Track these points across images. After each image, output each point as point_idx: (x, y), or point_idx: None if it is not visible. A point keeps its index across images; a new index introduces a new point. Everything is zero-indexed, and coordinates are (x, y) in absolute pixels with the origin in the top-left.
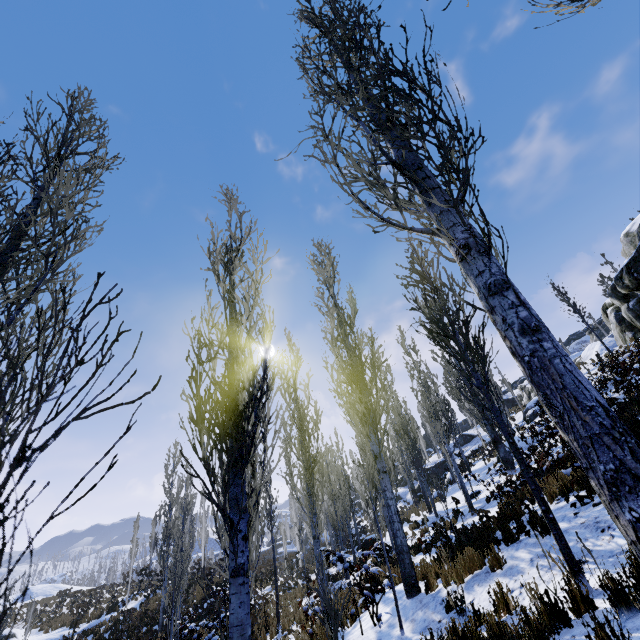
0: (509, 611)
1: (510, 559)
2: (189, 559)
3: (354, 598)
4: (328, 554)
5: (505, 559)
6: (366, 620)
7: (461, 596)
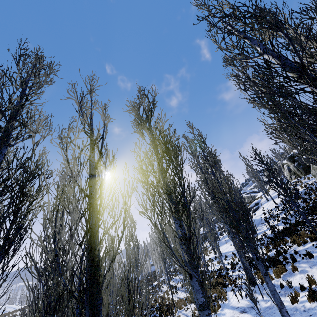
0: (314, 284)
1: (299, 267)
2: (115, 282)
3: (233, 288)
4: (220, 272)
5: (297, 268)
6: (234, 297)
7: (290, 281)
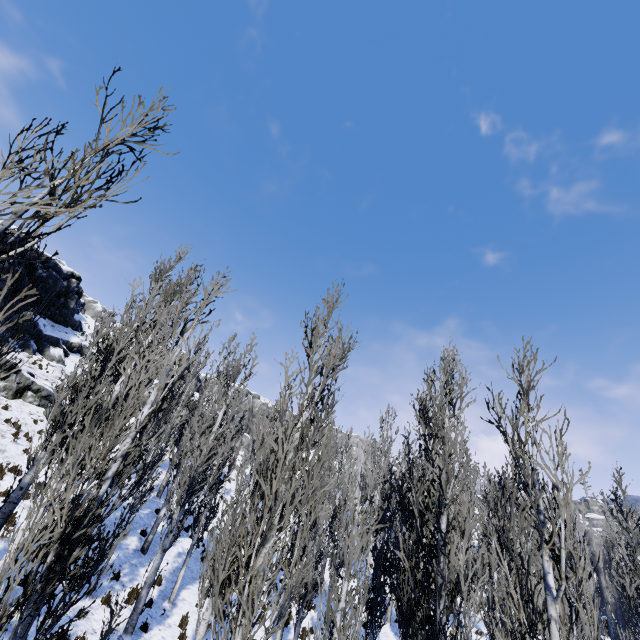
0: None
1: None
2: None
3: None
4: None
5: None
6: None
7: None
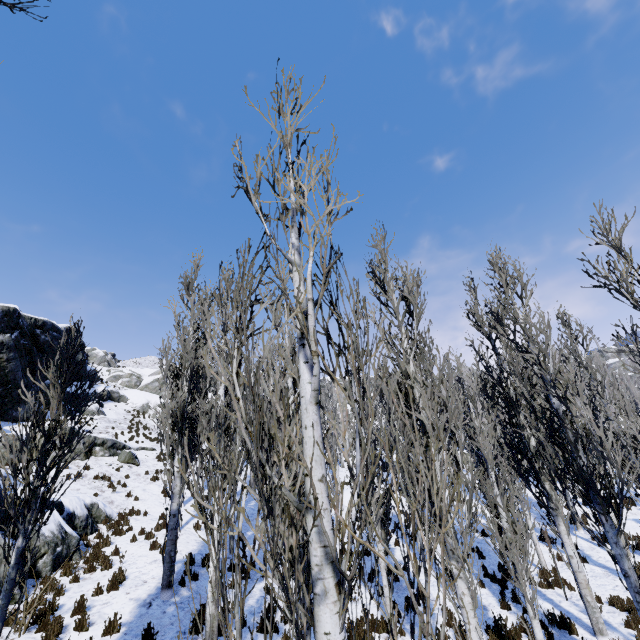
0: None
1: None
2: None
3: None
4: None
5: None
6: None
7: None
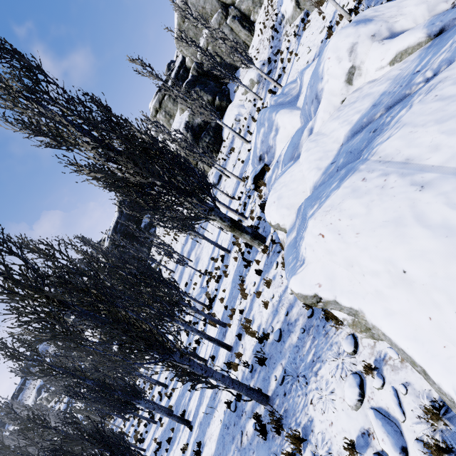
0: None
1: None
2: None
3: None
4: None
5: None
6: None
7: None
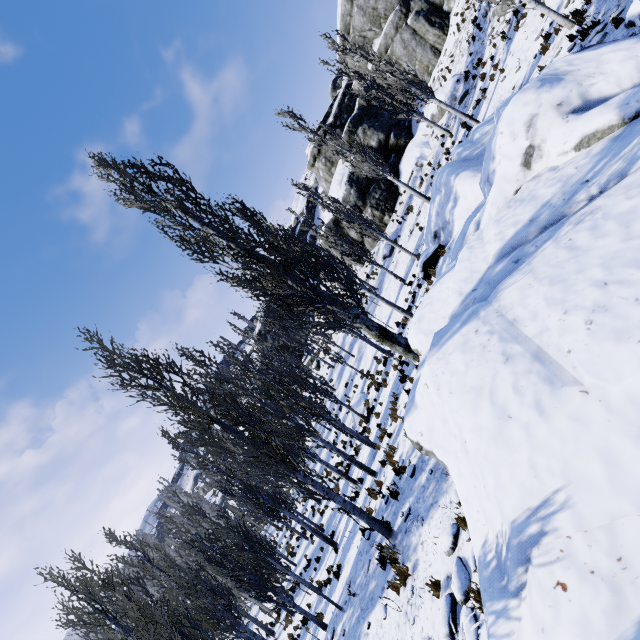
0: None
1: None
2: None
3: None
4: None
5: None
6: None
7: None
